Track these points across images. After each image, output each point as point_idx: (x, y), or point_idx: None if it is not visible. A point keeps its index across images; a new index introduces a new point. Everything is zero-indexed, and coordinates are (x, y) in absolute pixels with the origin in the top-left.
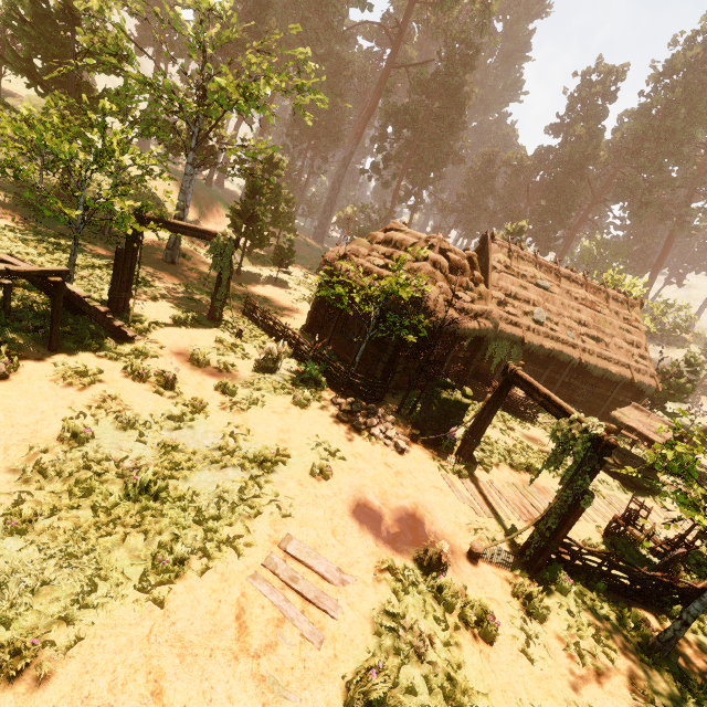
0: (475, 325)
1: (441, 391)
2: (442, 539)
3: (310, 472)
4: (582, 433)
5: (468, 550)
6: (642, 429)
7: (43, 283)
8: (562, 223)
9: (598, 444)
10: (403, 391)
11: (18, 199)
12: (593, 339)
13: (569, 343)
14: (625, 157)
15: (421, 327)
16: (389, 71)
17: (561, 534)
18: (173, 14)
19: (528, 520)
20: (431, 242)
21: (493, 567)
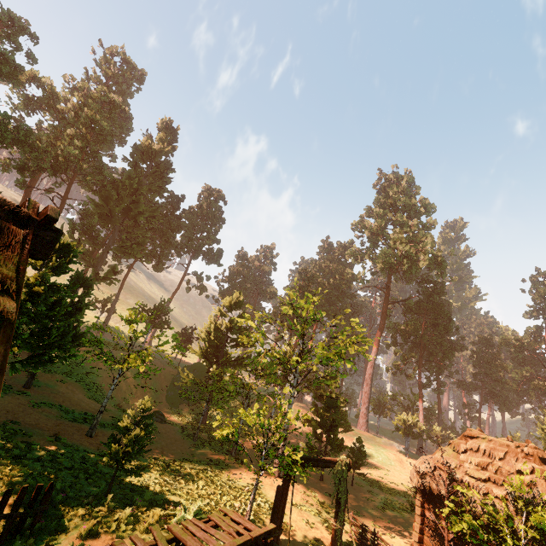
0: None
1: None
2: None
3: None
4: None
5: None
6: None
7: (262, 543)
8: None
9: None
10: None
11: (184, 432)
12: None
13: None
14: None
15: None
16: (387, 306)
17: None
18: (292, 323)
19: None
20: (525, 451)
21: None
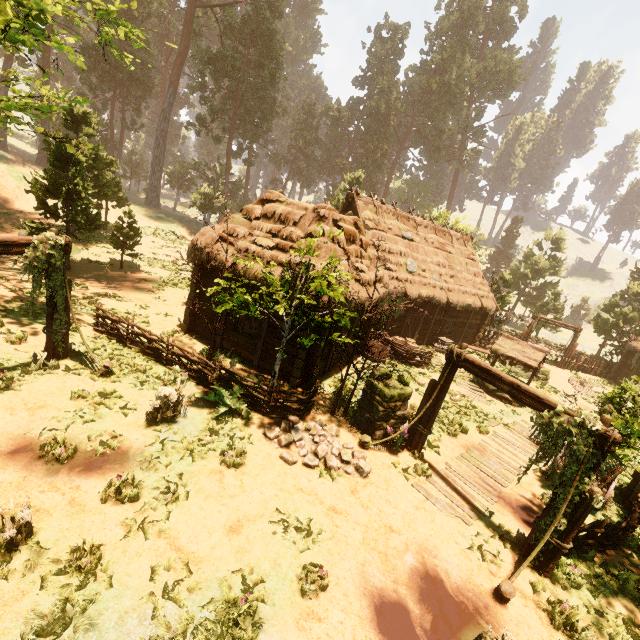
0: (376, 293)
1: (383, 387)
2: (468, 593)
3: (303, 593)
4: (577, 429)
5: (497, 593)
6: (519, 357)
7: None
8: (381, 168)
9: (600, 440)
10: (321, 379)
11: None
12: (451, 278)
13: (437, 286)
14: (419, 108)
15: (344, 319)
16: (194, 10)
17: (572, 535)
18: None
19: (498, 499)
20: (322, 214)
21: (519, 596)
